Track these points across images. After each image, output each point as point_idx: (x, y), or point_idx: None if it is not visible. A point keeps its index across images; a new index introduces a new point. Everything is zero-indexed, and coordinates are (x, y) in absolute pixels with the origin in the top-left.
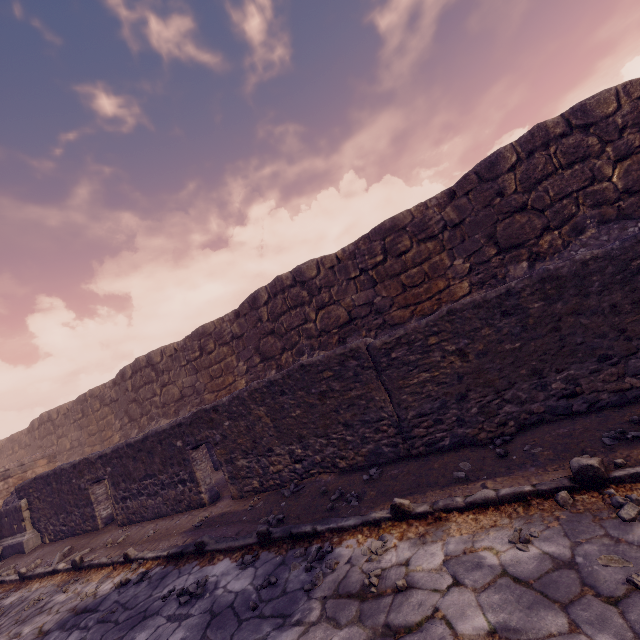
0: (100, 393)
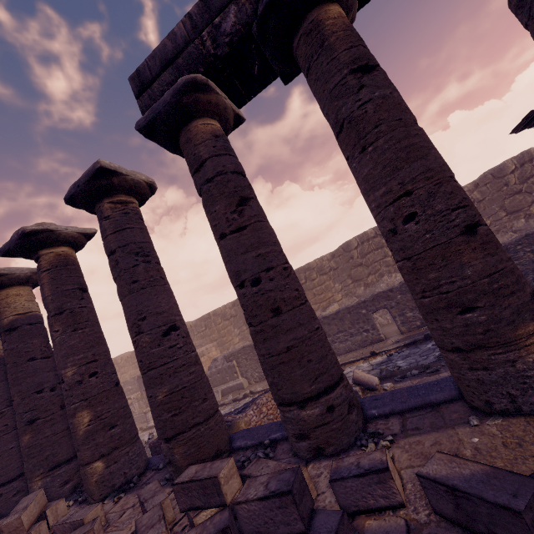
0: (222, 312)
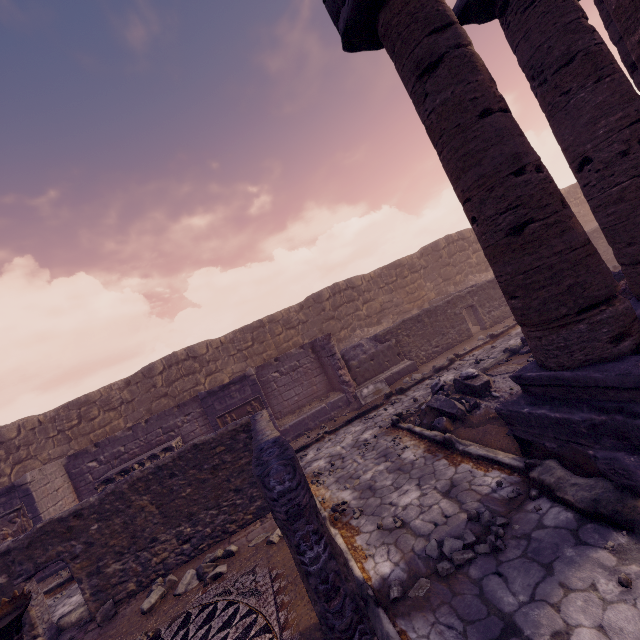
0: (283, 317)
